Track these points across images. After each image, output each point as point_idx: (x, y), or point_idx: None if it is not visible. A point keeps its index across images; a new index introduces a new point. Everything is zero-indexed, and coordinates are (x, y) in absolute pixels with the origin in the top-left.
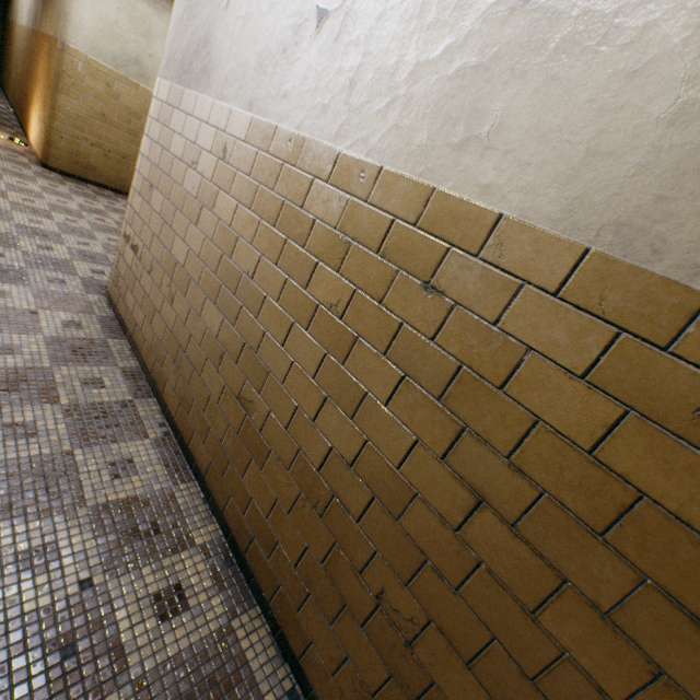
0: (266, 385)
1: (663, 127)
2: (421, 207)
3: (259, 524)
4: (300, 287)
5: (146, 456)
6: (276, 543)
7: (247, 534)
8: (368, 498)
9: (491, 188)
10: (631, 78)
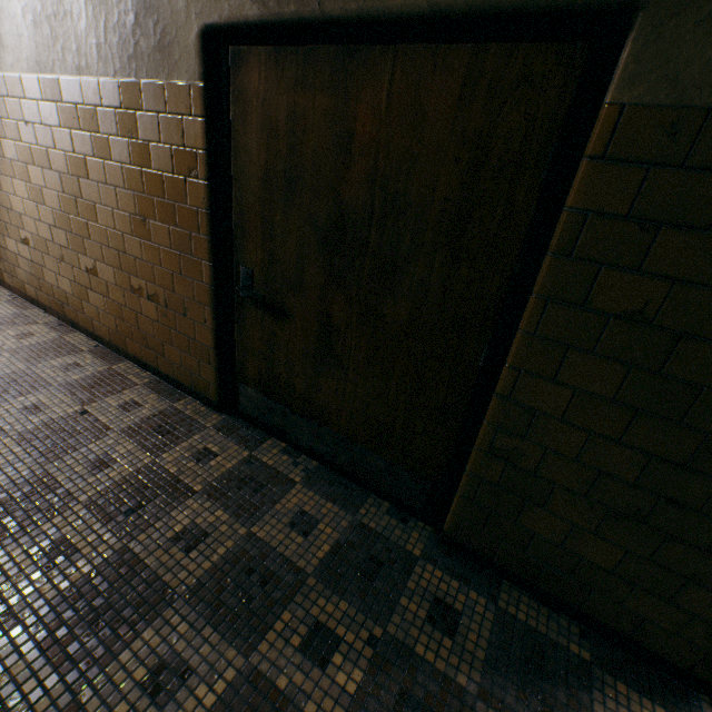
0: (24, 223)
1: (25, 20)
2: (6, 87)
3: (60, 295)
4: (4, 158)
5: (2, 306)
6: (67, 295)
7: (62, 306)
8: (66, 235)
9: (13, 66)
10: (11, 3)
